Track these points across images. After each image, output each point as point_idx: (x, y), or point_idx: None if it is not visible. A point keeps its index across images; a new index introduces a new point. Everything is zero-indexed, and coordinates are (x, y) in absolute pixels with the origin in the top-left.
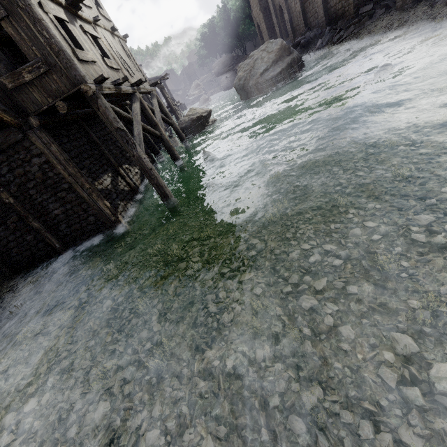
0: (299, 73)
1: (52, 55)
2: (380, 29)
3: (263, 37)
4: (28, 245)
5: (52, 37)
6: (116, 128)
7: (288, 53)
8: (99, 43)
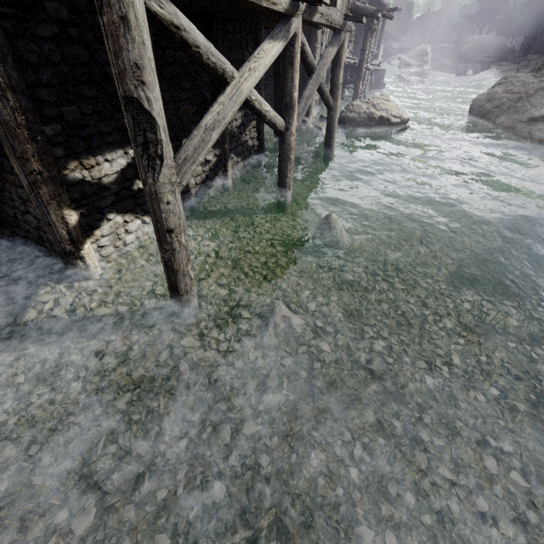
0: None
1: None
2: None
3: None
4: None
5: None
6: (129, 94)
7: None
8: None
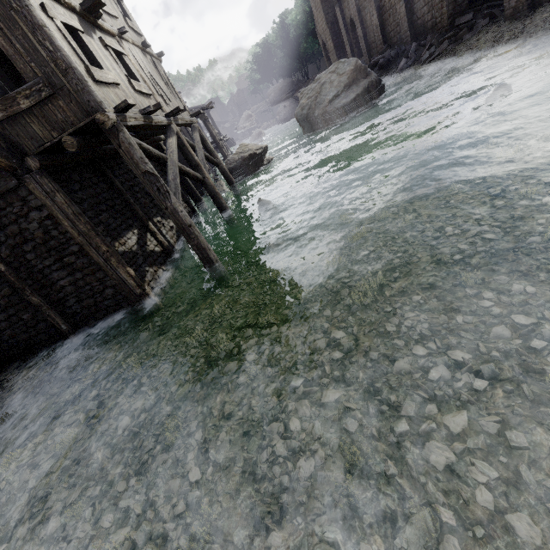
0: (378, 100)
1: (58, 74)
2: (486, 43)
3: (330, 57)
4: (25, 326)
5: (58, 49)
6: (143, 171)
7: (364, 75)
8: (125, 61)
